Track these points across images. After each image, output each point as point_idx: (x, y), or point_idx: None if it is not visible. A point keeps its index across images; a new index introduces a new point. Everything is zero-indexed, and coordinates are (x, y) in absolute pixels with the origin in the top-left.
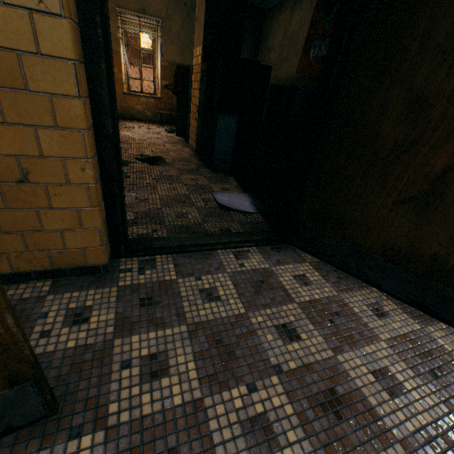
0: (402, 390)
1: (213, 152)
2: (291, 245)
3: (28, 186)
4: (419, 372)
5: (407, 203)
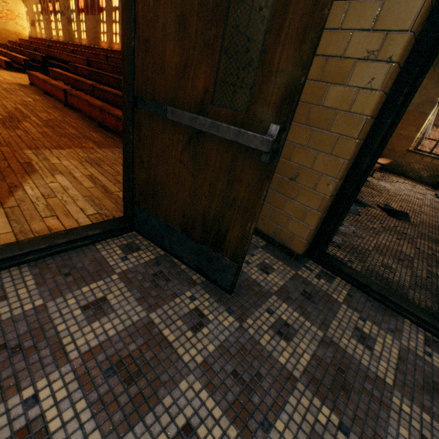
0: None
1: None
2: None
3: (292, 183)
4: None
5: None
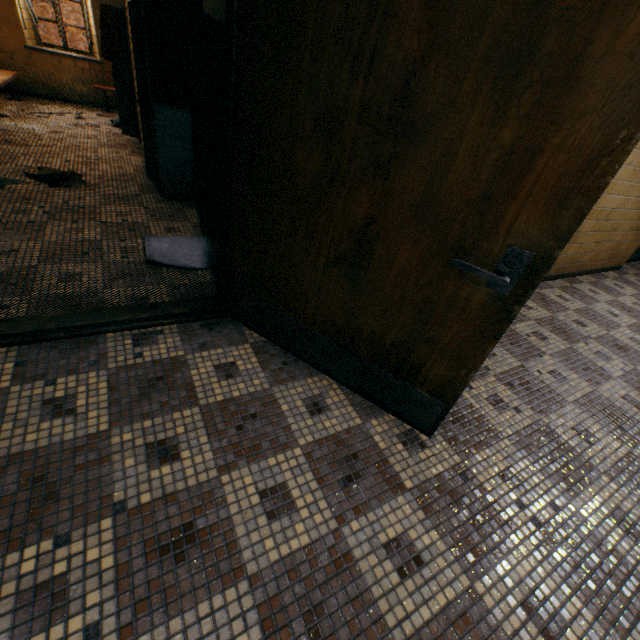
0: (291, 510)
1: (158, 168)
2: (234, 318)
3: None
4: (327, 482)
5: (338, 265)
